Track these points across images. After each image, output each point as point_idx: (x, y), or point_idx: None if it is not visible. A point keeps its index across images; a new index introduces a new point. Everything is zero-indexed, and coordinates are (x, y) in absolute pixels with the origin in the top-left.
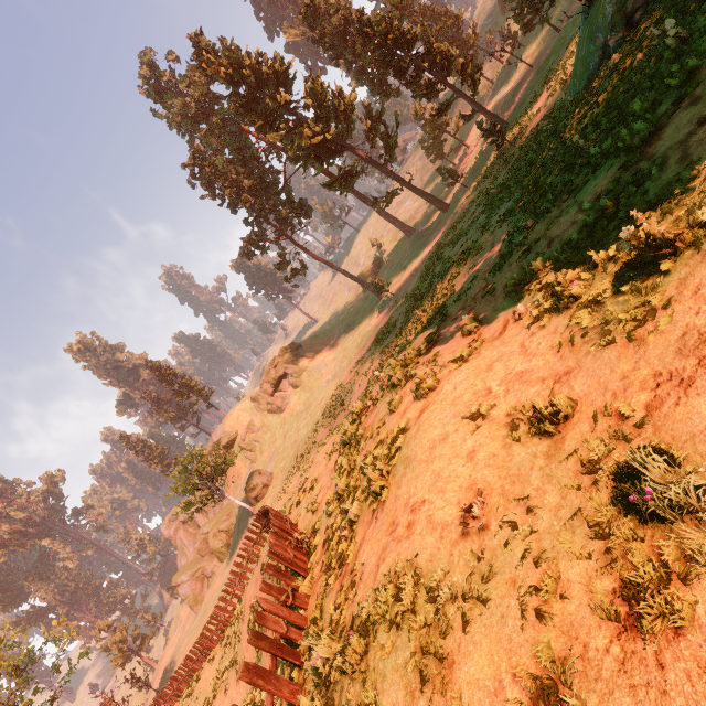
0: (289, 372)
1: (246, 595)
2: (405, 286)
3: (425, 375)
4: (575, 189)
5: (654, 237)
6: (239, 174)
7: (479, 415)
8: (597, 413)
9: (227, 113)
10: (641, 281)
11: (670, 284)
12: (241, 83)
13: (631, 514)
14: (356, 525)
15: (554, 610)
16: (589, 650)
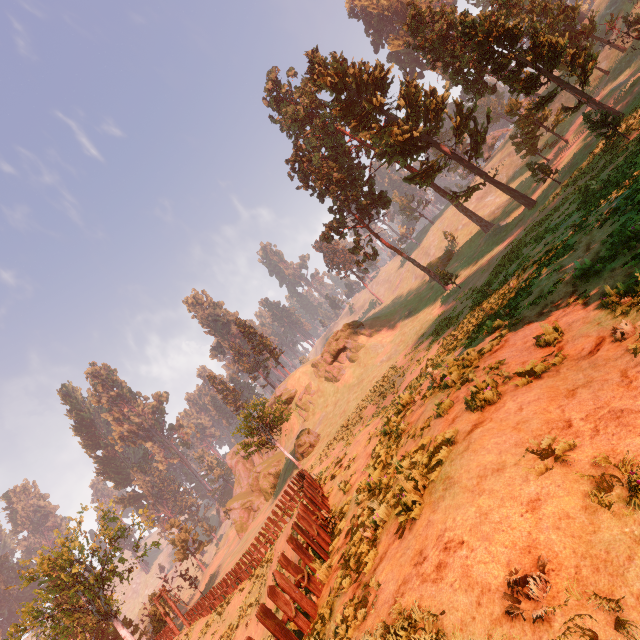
0: (348, 346)
1: (277, 544)
2: (474, 280)
3: (484, 384)
4: None
5: None
6: (331, 169)
7: (550, 453)
8: None
9: (328, 116)
10: None
11: None
12: (343, 90)
13: None
14: (381, 531)
15: None
16: None
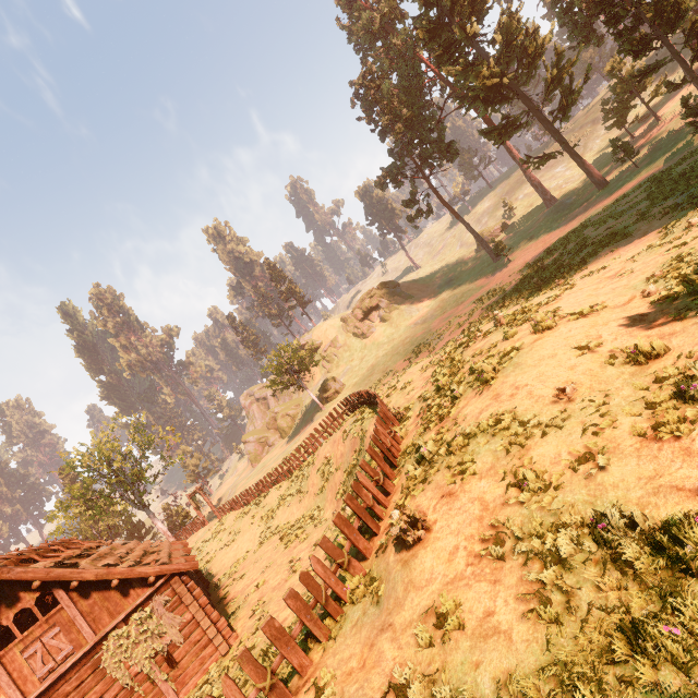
0: (382, 306)
1: (320, 452)
2: (526, 255)
3: (545, 318)
4: None
5: None
6: (401, 103)
7: (586, 348)
8: (682, 354)
9: (410, 35)
10: None
11: None
12: (434, 5)
13: (677, 400)
14: (458, 400)
15: (605, 433)
16: (620, 445)
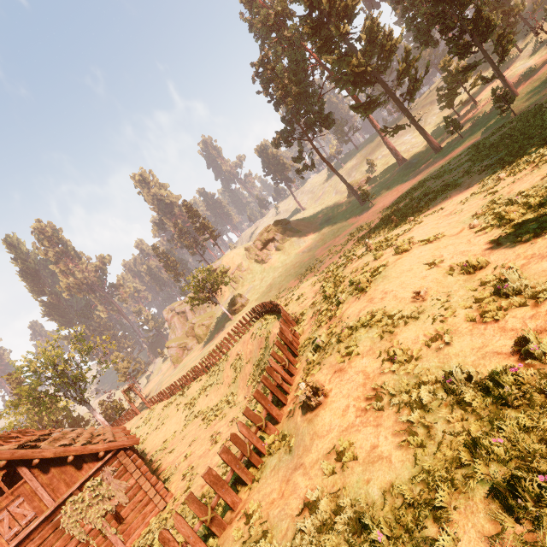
0: (277, 238)
1: (232, 351)
2: (385, 200)
3: (403, 244)
4: (543, 161)
5: None
6: (291, 82)
7: (433, 264)
8: (497, 266)
9: (297, 30)
10: None
11: None
12: (316, 8)
13: (495, 296)
14: (342, 304)
15: (448, 320)
16: (459, 328)
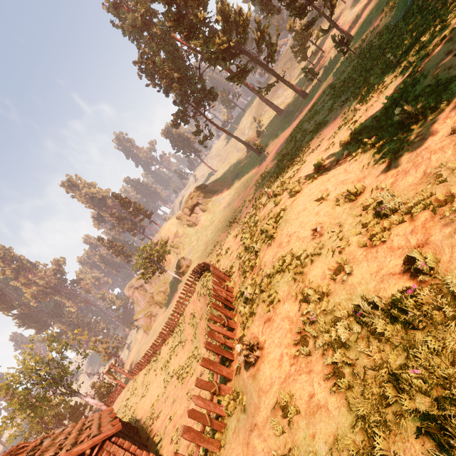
0: (200, 202)
1: (186, 311)
2: (276, 148)
3: (294, 186)
4: (384, 87)
5: (410, 114)
6: (171, 70)
7: (321, 198)
8: (372, 189)
9: (163, 25)
10: (402, 135)
11: (412, 135)
12: (173, 3)
13: (377, 218)
14: (259, 253)
15: (345, 250)
16: (356, 256)
